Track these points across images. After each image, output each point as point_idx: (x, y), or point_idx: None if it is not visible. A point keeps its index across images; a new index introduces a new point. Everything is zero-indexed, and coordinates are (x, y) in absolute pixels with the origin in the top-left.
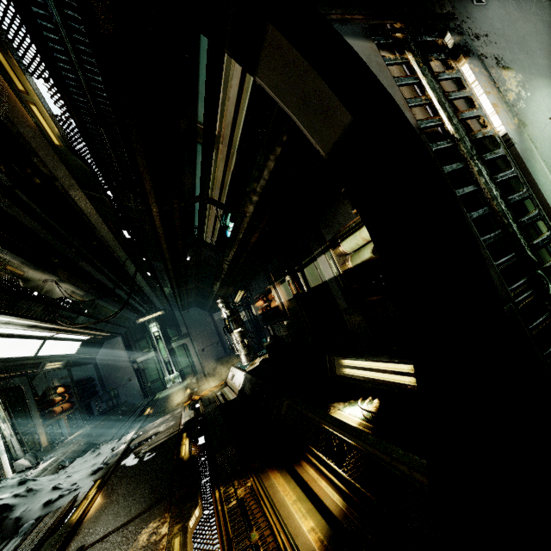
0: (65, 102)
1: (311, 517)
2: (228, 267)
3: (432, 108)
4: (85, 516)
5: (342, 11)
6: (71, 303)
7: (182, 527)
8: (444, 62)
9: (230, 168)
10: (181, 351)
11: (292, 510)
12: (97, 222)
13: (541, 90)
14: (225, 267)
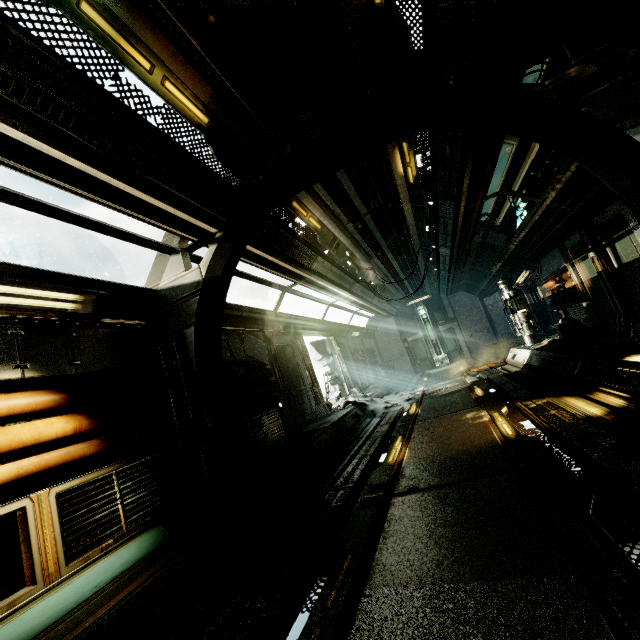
0: (431, 163)
1: (597, 408)
2: (515, 247)
3: None
4: (418, 412)
5: (634, 119)
6: (373, 286)
7: (497, 411)
8: None
9: (529, 156)
10: (447, 335)
11: (581, 407)
12: (410, 223)
13: None
14: (512, 247)
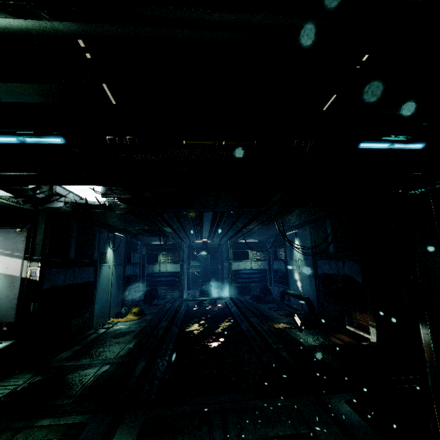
0: None
1: None
2: None
3: None
4: None
5: None
6: None
7: None
8: None
9: None
10: None
11: None
12: None
13: None
14: None
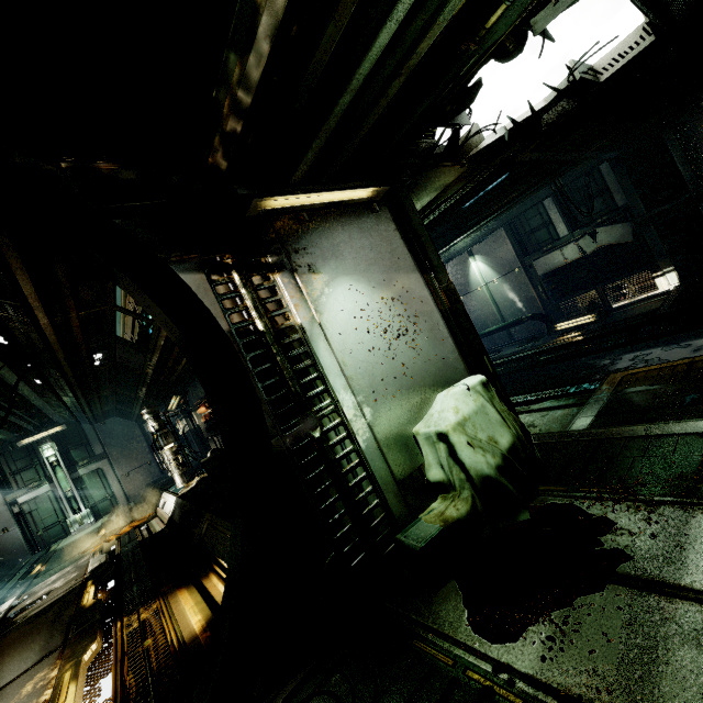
0: None
1: (201, 613)
2: (153, 372)
3: (248, 312)
4: None
5: (181, 253)
6: None
7: (76, 662)
8: (264, 276)
9: None
10: (93, 479)
11: (188, 613)
12: None
13: (343, 285)
14: (150, 372)
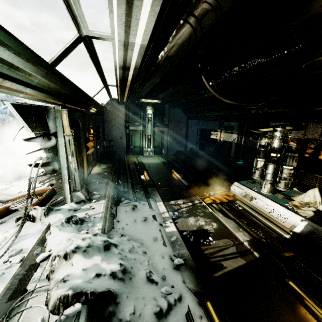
0: None
1: None
2: None
3: None
4: None
5: None
6: None
7: None
8: None
9: None
10: (158, 135)
11: None
12: None
13: None
14: None
